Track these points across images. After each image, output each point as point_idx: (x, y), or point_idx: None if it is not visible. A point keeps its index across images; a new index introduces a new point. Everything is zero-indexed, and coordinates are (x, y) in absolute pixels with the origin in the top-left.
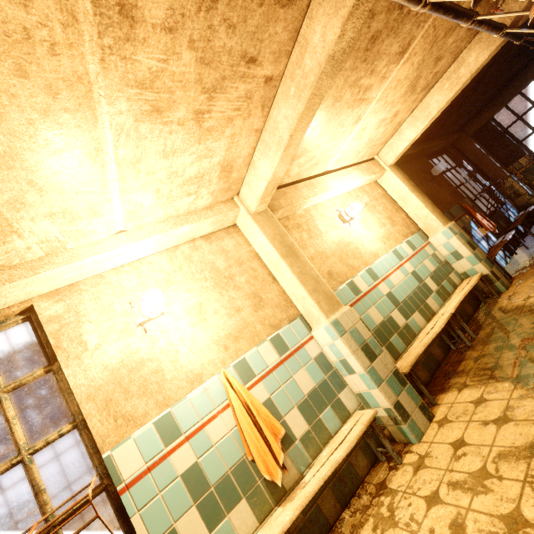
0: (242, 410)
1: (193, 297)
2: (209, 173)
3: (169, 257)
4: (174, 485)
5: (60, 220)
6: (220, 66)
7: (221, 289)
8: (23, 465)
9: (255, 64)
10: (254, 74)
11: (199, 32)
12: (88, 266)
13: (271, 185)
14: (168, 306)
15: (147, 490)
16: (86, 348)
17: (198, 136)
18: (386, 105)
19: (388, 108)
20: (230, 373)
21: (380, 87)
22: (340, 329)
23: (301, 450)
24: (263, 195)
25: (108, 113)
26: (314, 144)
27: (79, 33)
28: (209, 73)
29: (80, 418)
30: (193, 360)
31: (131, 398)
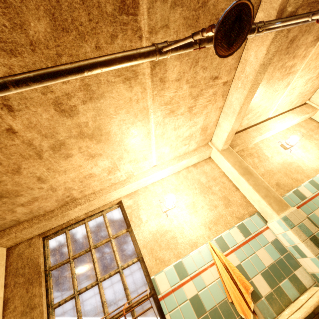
0: (222, 268)
1: (189, 198)
2: (195, 133)
3: (176, 177)
4: (186, 304)
5: (133, 163)
6: (200, 85)
7: (204, 194)
8: (120, 273)
9: (217, 79)
10: (217, 83)
11: (190, 76)
12: (141, 183)
13: (230, 134)
14: (177, 203)
15: (172, 302)
16: (142, 221)
17: (189, 117)
18: (310, 70)
19: (312, 71)
20: (213, 244)
21: (302, 62)
22: (290, 223)
23: (267, 305)
24: (226, 140)
25: (153, 118)
26: (256, 106)
27: (146, 93)
28: (195, 90)
29: (140, 256)
30: (192, 233)
31: (162, 250)
